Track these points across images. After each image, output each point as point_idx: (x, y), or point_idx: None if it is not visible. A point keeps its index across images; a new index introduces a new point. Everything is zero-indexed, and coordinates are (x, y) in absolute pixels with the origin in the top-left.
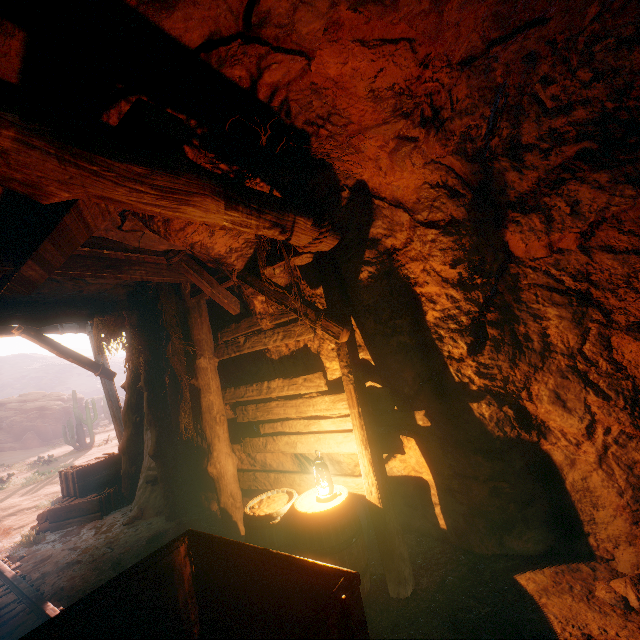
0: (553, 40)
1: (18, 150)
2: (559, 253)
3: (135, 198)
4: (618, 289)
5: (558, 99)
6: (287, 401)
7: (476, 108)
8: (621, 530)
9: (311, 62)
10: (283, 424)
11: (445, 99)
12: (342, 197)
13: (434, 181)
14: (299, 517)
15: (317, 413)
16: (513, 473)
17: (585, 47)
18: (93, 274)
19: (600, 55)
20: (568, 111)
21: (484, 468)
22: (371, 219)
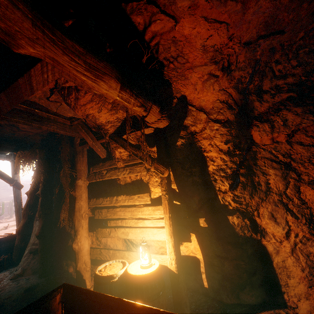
0: (283, 44)
1: (7, 6)
2: (277, 143)
3: (73, 65)
4: (305, 163)
5: (281, 71)
6: (126, 208)
7: (246, 68)
8: (302, 291)
9: (177, 24)
10: (122, 221)
11: (234, 59)
12: (173, 102)
13: (222, 99)
14: (130, 277)
15: (143, 216)
16: (247, 256)
17: (295, 50)
18: (25, 122)
19: (301, 55)
20: (285, 78)
21: (232, 253)
22: (185, 115)
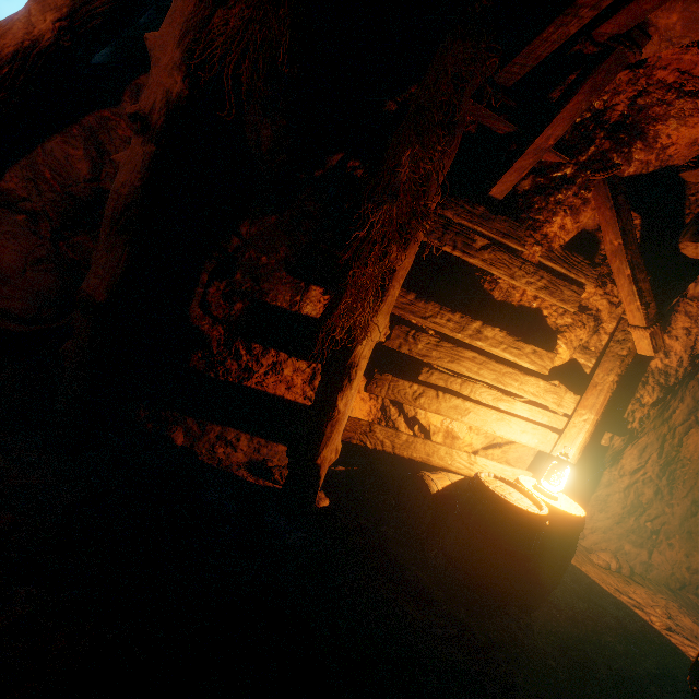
0: None
1: None
2: None
3: None
4: None
5: None
6: (492, 361)
7: None
8: (605, 525)
9: None
10: (465, 384)
11: None
12: None
13: None
14: (566, 519)
15: (519, 393)
16: (580, 484)
17: None
18: None
19: None
20: None
21: (574, 478)
22: None
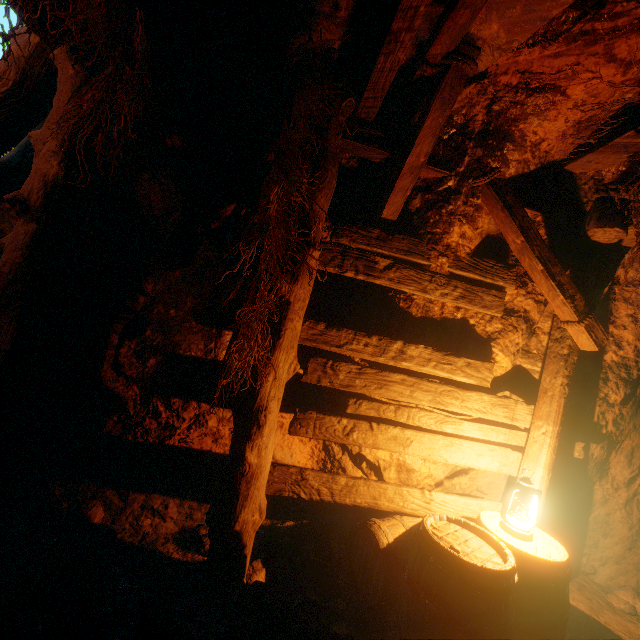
0: None
1: None
2: None
3: None
4: None
5: None
6: (424, 381)
7: None
8: (616, 553)
9: None
10: (400, 410)
11: None
12: None
13: None
14: (542, 568)
15: (463, 411)
16: (570, 505)
17: None
18: None
19: None
20: None
21: (560, 499)
22: None
